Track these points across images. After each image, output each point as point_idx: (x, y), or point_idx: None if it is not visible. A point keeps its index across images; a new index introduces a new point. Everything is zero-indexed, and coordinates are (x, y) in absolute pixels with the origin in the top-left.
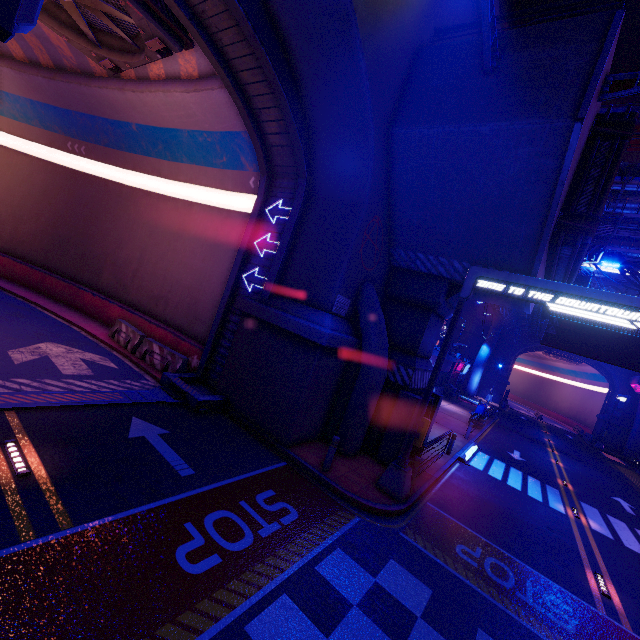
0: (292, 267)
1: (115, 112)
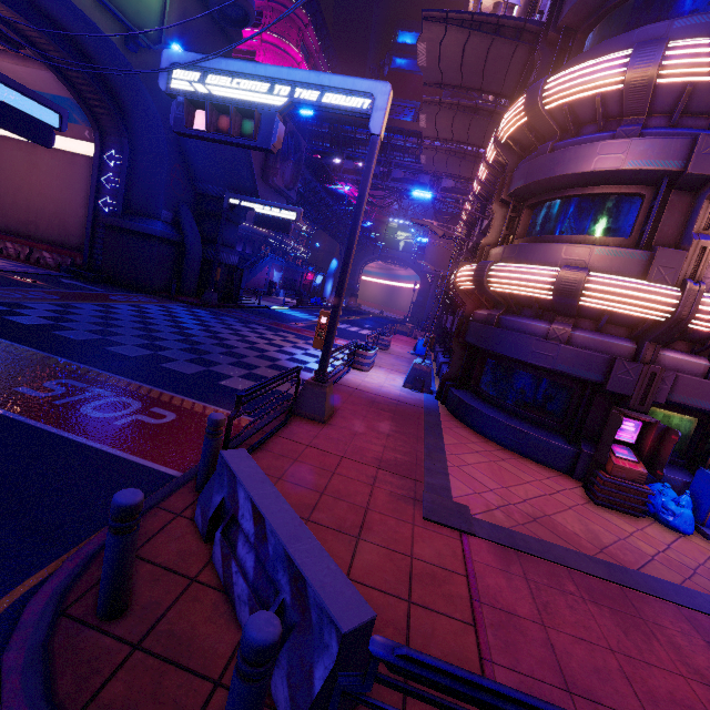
0: (132, 195)
1: None
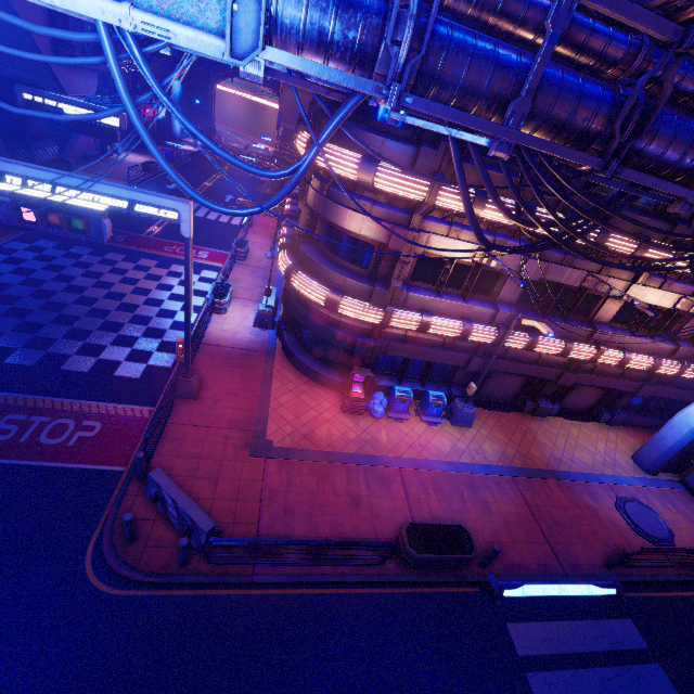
0: None
1: None
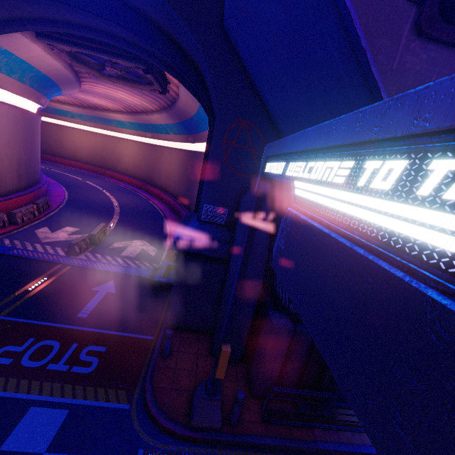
0: None
1: (187, 113)
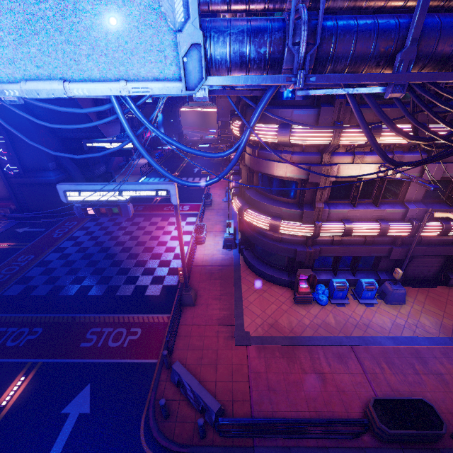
0: (24, 160)
1: None
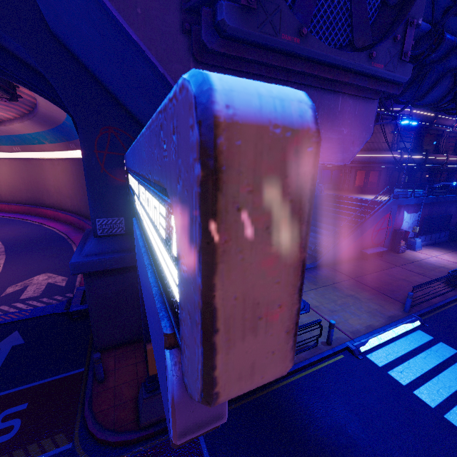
0: None
1: (57, 119)
